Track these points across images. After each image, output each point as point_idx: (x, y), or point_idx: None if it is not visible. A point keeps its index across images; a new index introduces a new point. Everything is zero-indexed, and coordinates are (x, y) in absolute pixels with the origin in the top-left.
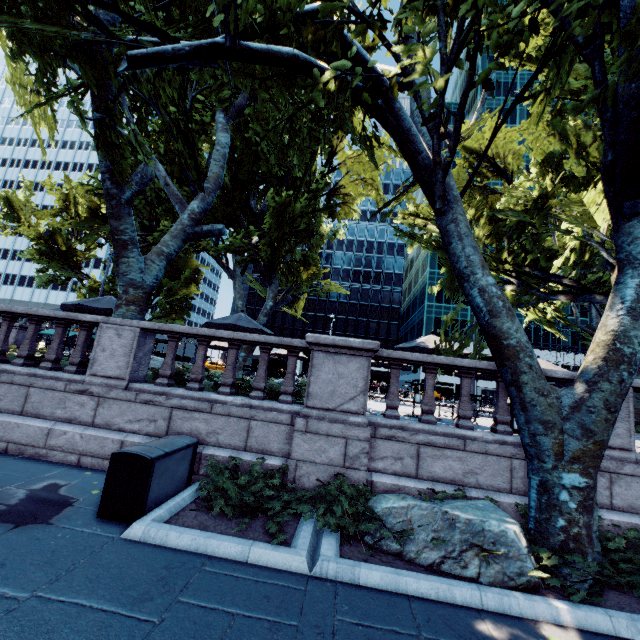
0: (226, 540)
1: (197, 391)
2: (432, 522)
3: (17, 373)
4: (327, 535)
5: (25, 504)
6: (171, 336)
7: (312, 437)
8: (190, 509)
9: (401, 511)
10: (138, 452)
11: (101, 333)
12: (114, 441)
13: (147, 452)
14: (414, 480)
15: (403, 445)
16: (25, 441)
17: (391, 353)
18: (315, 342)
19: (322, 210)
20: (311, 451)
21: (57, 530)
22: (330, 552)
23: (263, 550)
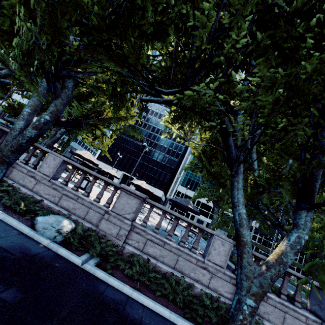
0: None
1: None
2: None
3: None
4: None
5: None
6: None
7: None
8: None
9: None
10: None
11: None
12: None
13: None
14: None
15: None
16: None
17: (3, 128)
18: None
19: None
20: None
21: None
22: None
23: None
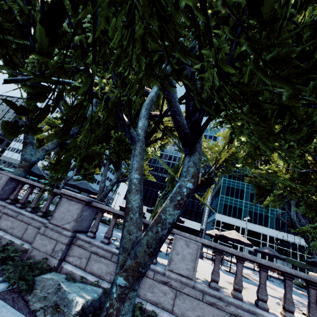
0: None
1: (18, 208)
2: (51, 288)
3: None
4: (5, 283)
5: None
6: (21, 182)
7: (44, 237)
8: None
9: (45, 280)
10: None
11: None
12: None
13: None
14: (82, 271)
15: (85, 251)
16: None
17: (97, 204)
18: (63, 193)
19: None
20: (41, 244)
21: None
22: None
23: None
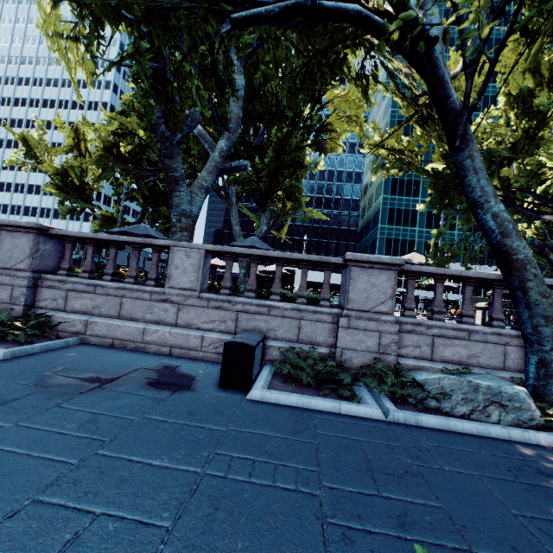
0: (321, 400)
1: (254, 299)
2: (460, 388)
3: (109, 287)
4: (383, 397)
5: (164, 379)
6: (228, 256)
7: (353, 331)
8: (283, 381)
9: (434, 381)
10: (244, 342)
11: (173, 254)
12: (196, 337)
13: (248, 342)
14: (430, 362)
15: (421, 337)
16: (126, 338)
17: (411, 267)
18: (353, 259)
19: (311, 144)
20: (353, 342)
21: (202, 394)
22: (394, 407)
23: (349, 405)
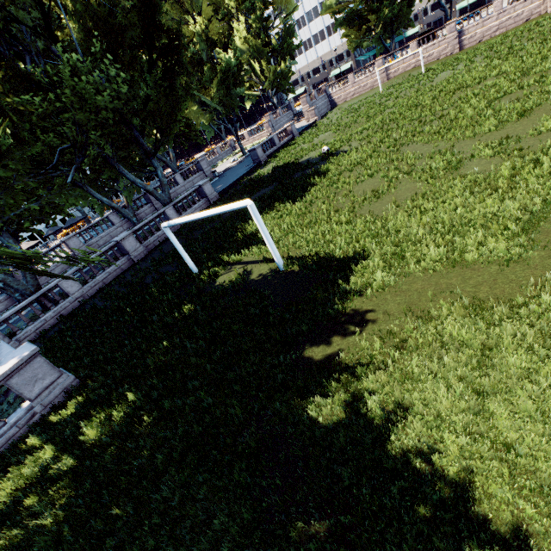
0: None
1: None
2: None
3: None
4: None
5: None
6: None
7: None
8: None
9: None
10: None
11: None
12: None
13: None
14: None
15: None
16: None
17: None
18: None
19: None
20: None
21: None
22: None
23: None
